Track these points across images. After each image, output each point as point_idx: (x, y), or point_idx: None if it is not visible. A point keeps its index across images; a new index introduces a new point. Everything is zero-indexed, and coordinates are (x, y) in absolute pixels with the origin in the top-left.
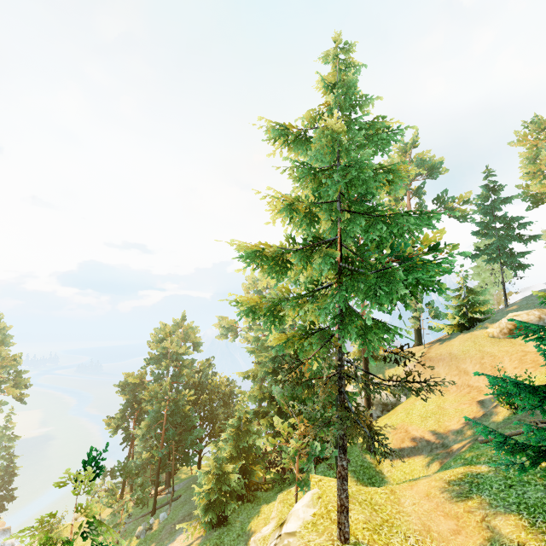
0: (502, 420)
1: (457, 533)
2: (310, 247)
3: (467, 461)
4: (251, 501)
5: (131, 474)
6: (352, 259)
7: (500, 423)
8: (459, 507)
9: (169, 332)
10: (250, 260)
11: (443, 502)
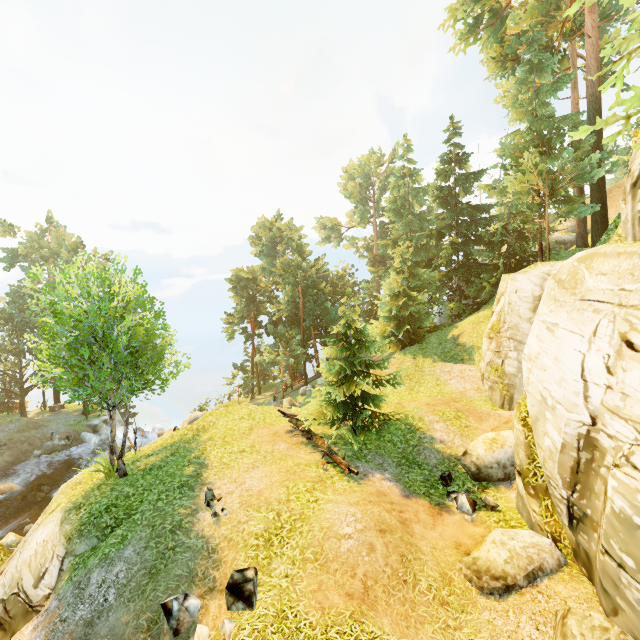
0: None
1: None
2: None
3: None
4: (434, 331)
5: (285, 338)
6: None
7: None
8: None
9: (275, 220)
10: None
11: None
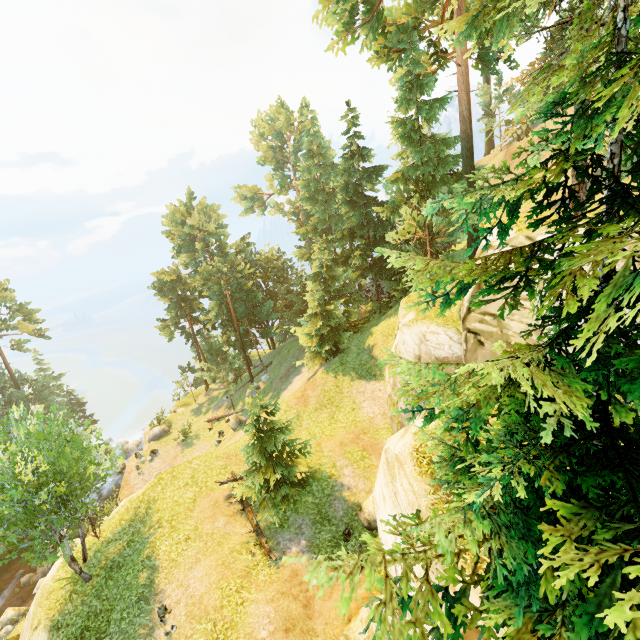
0: None
1: None
2: None
3: None
4: (356, 332)
5: (221, 352)
6: None
7: None
8: None
9: (186, 211)
10: None
11: None
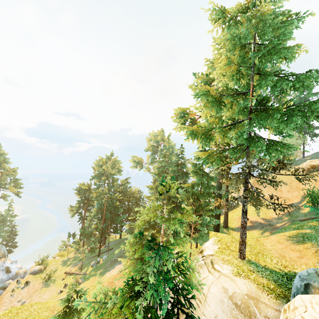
0: (307, 212)
1: (301, 258)
2: (234, 95)
3: (296, 228)
4: None
5: (88, 235)
6: (267, 101)
7: (306, 213)
8: (300, 246)
9: (105, 161)
10: (204, 96)
11: (289, 244)
